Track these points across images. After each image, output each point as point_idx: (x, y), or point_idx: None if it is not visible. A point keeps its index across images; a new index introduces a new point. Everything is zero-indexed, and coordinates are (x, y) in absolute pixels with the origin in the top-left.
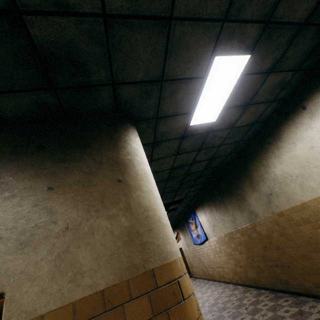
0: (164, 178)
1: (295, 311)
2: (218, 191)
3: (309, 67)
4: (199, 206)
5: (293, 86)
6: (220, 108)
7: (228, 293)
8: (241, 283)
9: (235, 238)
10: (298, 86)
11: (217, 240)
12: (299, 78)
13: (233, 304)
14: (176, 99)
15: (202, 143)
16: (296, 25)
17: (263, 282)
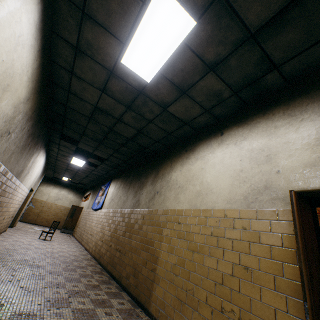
0: (86, 113)
1: (94, 284)
2: (135, 173)
3: (246, 100)
4: (116, 178)
5: (229, 111)
6: (156, 69)
7: (75, 254)
8: (93, 254)
9: (116, 216)
10: (232, 114)
11: (106, 212)
12: (236, 105)
13: (65, 259)
14: (109, 5)
15: (133, 102)
16: (246, 30)
17: (104, 259)
